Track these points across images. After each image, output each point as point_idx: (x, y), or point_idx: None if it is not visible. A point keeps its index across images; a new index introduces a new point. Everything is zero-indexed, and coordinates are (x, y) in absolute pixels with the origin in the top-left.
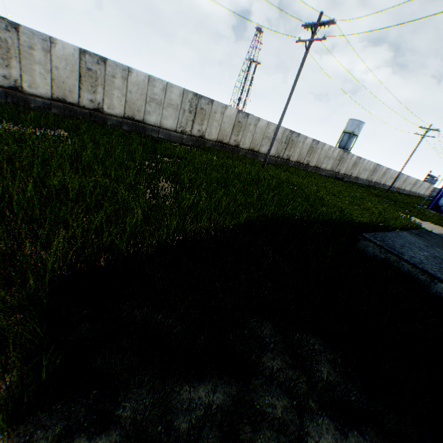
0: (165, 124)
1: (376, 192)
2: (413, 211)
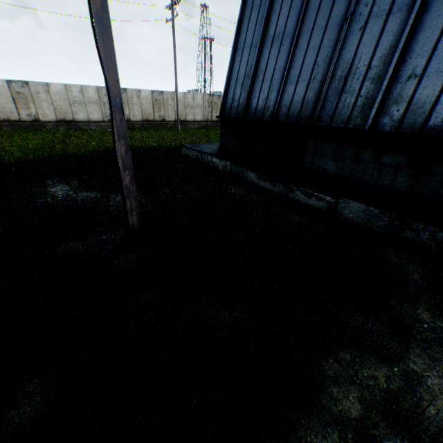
0: (93, 118)
1: None
2: None
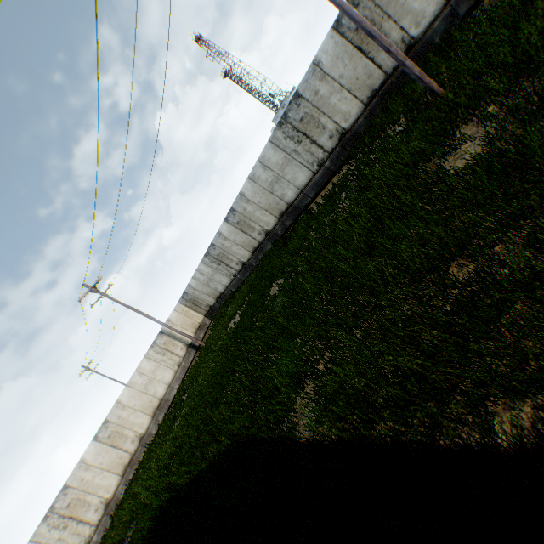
0: (301, 183)
1: None
2: None
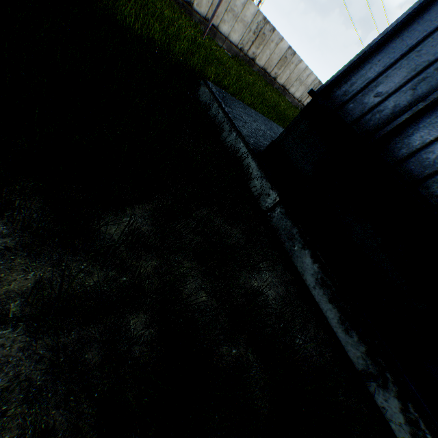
0: None
1: None
2: None
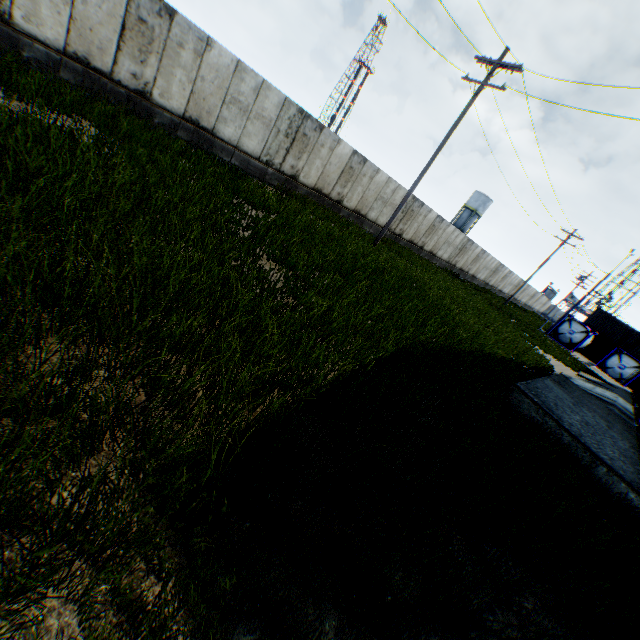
0: (244, 145)
1: (495, 303)
2: (536, 338)
